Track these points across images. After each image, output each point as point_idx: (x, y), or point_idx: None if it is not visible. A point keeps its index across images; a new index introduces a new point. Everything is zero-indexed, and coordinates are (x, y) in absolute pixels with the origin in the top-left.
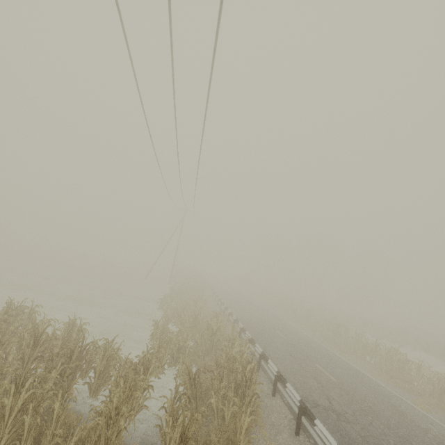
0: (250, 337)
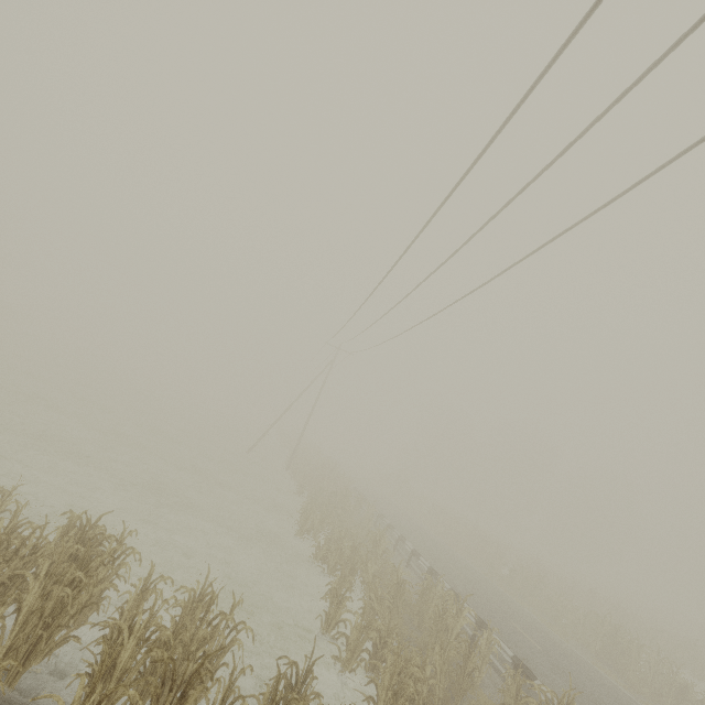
0: (512, 655)
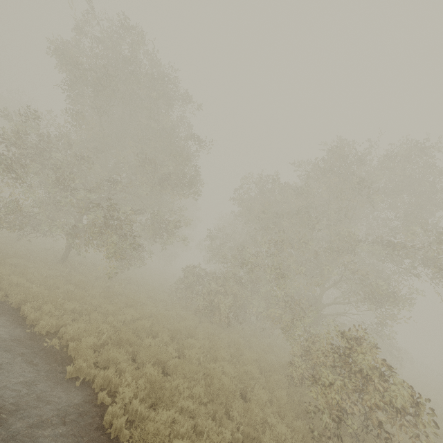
0: None
